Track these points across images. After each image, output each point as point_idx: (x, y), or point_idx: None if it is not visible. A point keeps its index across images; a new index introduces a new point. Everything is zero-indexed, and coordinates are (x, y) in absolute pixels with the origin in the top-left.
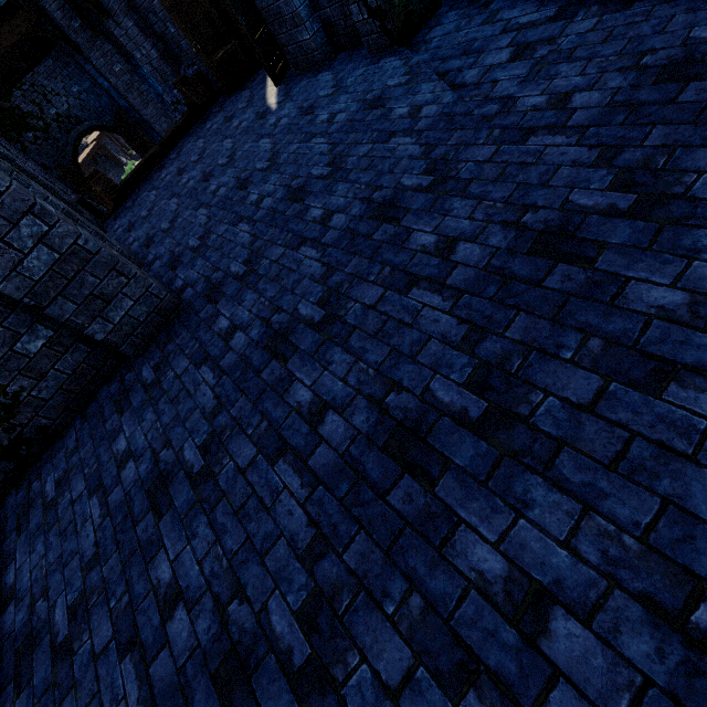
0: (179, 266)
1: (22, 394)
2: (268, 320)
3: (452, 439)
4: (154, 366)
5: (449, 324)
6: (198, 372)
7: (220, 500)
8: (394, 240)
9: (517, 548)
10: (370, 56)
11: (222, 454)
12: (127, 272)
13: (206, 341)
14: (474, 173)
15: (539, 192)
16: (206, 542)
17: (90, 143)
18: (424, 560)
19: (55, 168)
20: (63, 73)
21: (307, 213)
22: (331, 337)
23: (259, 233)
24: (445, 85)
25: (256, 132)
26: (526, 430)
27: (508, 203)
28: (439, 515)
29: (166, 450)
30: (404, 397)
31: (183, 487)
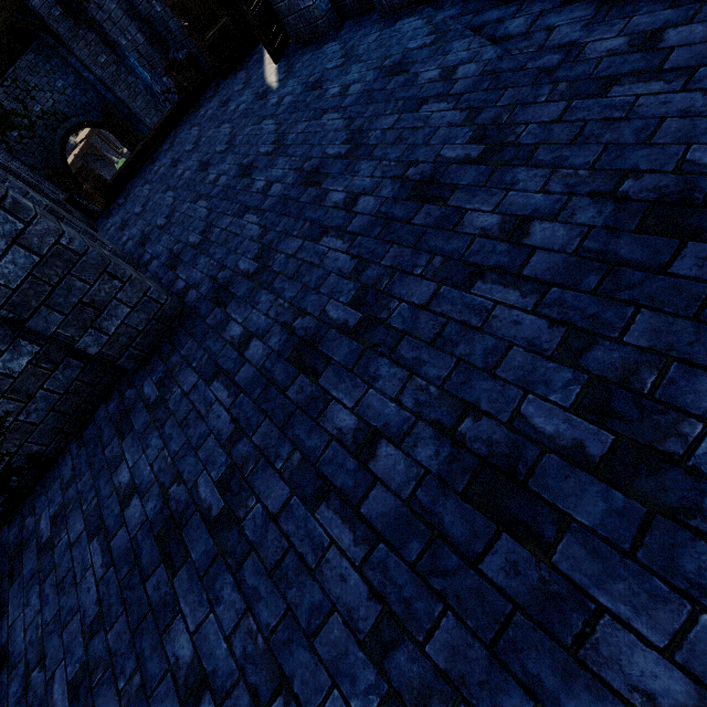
0: (179, 266)
1: (8, 420)
2: (290, 326)
3: (567, 485)
4: (157, 381)
5: (535, 326)
6: (209, 389)
7: (248, 555)
8: (443, 223)
9: (706, 661)
10: (383, 20)
11: (246, 493)
12: (121, 274)
13: (216, 352)
14: (540, 137)
15: (639, 153)
16: (233, 611)
17: (79, 142)
18: (552, 666)
19: (43, 168)
20: (46, 67)
21: (326, 198)
22: (374, 345)
23: (269, 224)
24: (483, 40)
25: (257, 113)
26: (684, 476)
27: (596, 170)
28: (564, 598)
29: (176, 485)
30: (485, 424)
31: (201, 534)
